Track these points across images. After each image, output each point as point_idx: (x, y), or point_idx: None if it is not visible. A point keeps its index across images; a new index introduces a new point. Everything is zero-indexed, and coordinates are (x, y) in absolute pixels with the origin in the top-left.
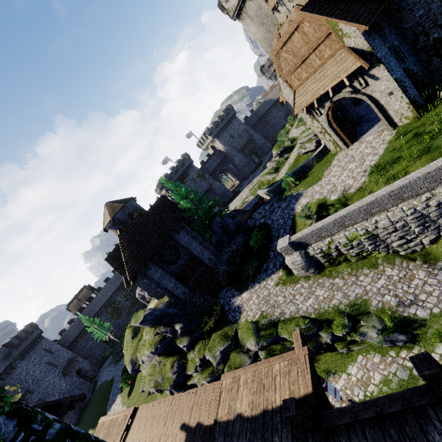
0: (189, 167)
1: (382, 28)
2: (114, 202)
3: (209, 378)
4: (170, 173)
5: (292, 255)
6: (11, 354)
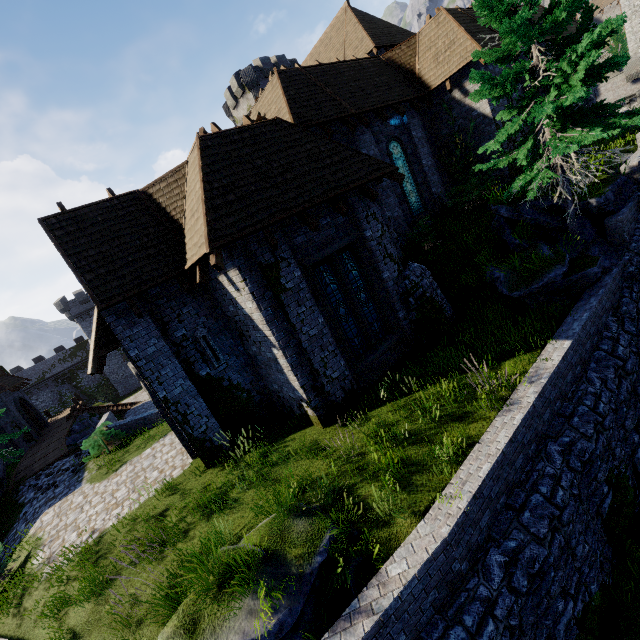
0: None
1: (181, 303)
2: None
3: None
4: None
5: None
6: None
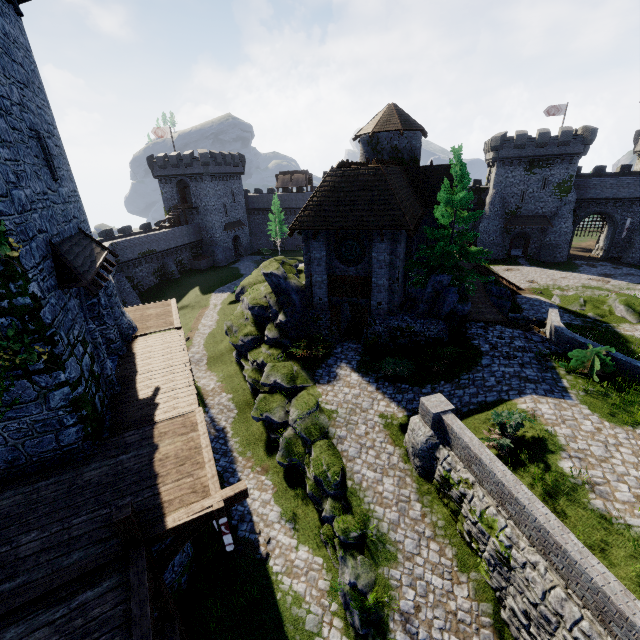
0: (567, 157)
1: None
2: (400, 112)
3: (251, 381)
4: (532, 138)
5: (423, 425)
6: (208, 167)
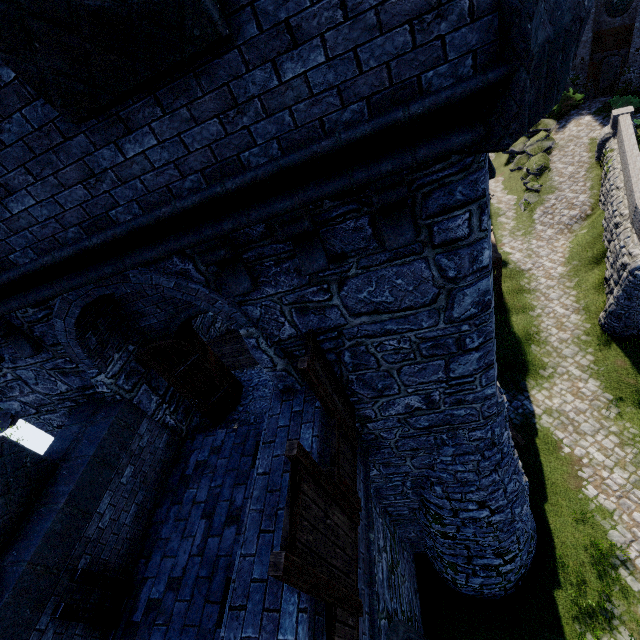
0: None
1: None
2: None
3: None
4: None
5: (607, 129)
6: None
